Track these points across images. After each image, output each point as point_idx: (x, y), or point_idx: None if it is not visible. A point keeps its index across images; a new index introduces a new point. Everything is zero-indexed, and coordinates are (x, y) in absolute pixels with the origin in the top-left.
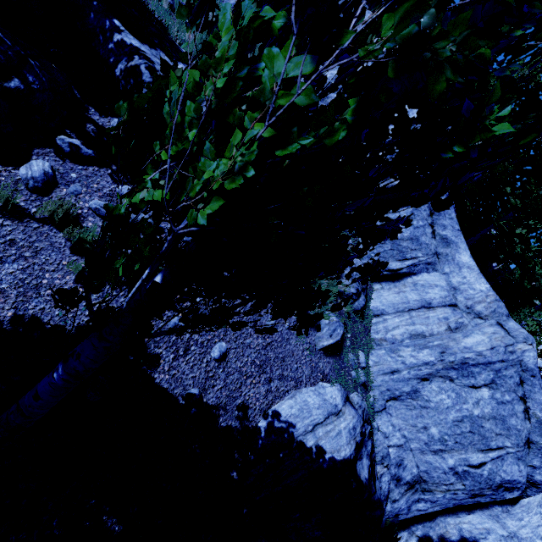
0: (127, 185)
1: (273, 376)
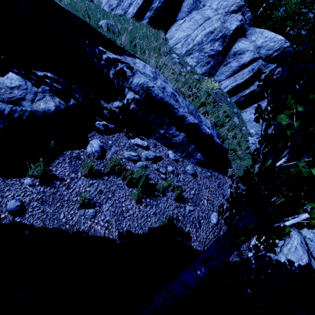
0: (134, 137)
1: None
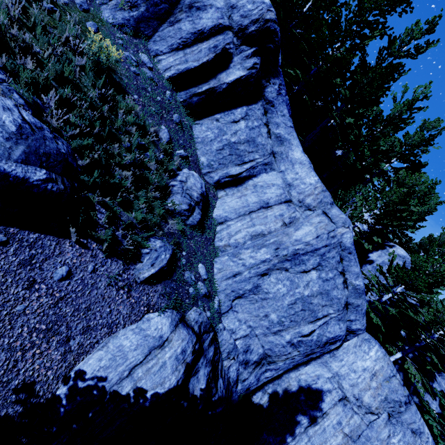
0: None
1: (73, 333)
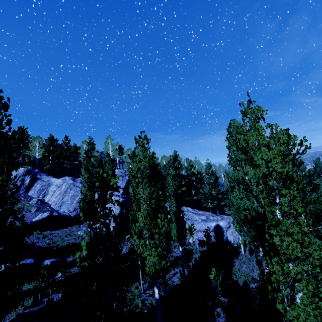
0: None
1: (28, 220)
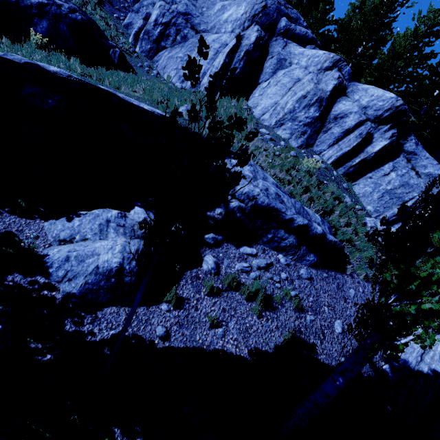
0: (242, 245)
1: None
